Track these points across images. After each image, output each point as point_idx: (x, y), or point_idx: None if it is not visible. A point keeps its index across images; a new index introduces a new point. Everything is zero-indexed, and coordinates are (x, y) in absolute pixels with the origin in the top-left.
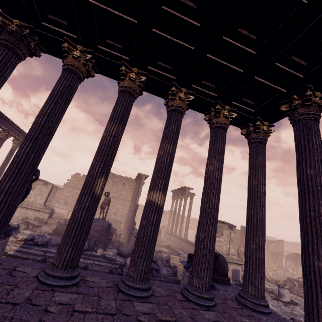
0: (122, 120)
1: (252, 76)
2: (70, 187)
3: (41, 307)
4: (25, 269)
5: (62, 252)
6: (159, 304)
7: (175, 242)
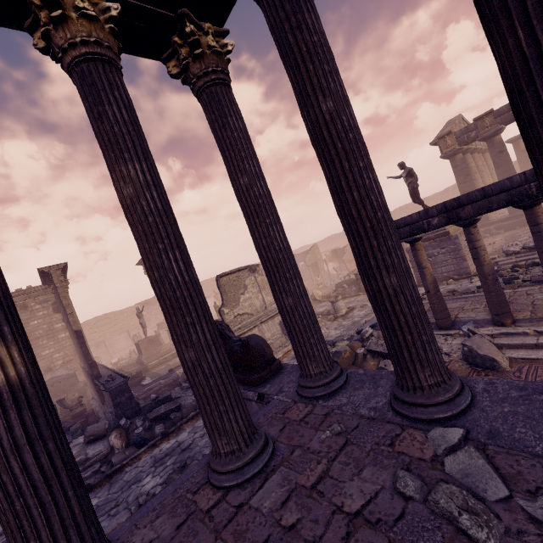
0: None
1: None
2: None
3: None
4: None
5: None
6: None
7: None
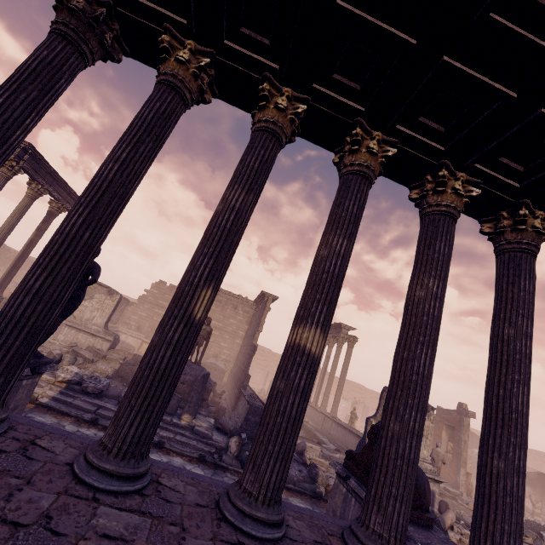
0: (254, 183)
1: (536, 108)
2: (148, 303)
3: (66, 539)
4: (53, 446)
5: (121, 423)
6: None
7: (314, 418)
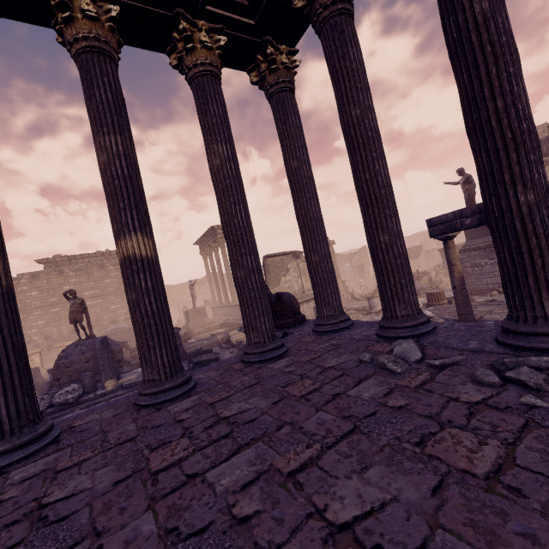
0: None
1: None
2: None
3: None
4: None
5: None
6: (208, 389)
7: (232, 314)
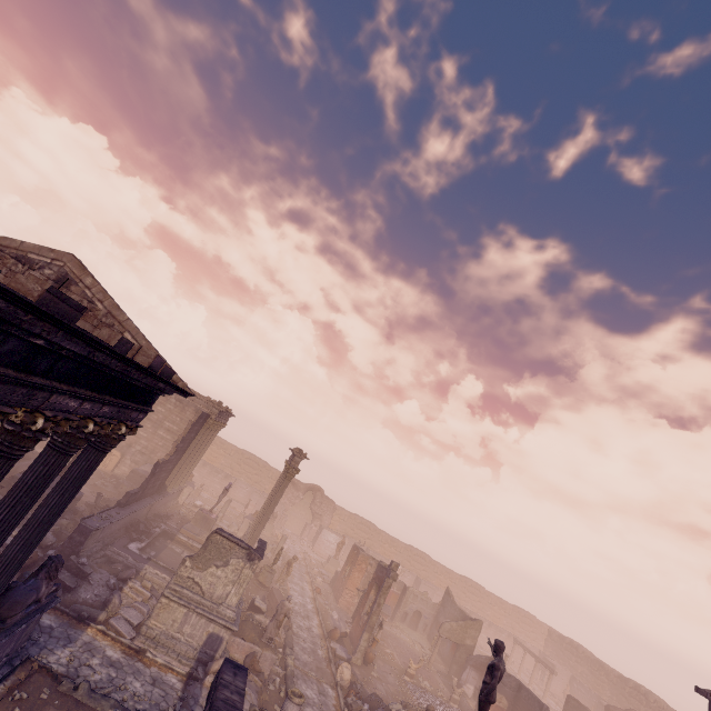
0: None
1: None
2: None
3: None
4: None
5: None
6: None
7: None
